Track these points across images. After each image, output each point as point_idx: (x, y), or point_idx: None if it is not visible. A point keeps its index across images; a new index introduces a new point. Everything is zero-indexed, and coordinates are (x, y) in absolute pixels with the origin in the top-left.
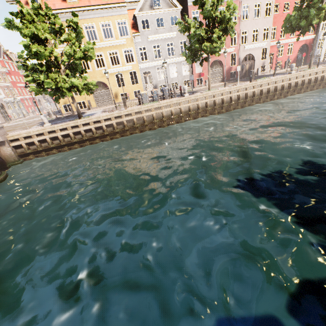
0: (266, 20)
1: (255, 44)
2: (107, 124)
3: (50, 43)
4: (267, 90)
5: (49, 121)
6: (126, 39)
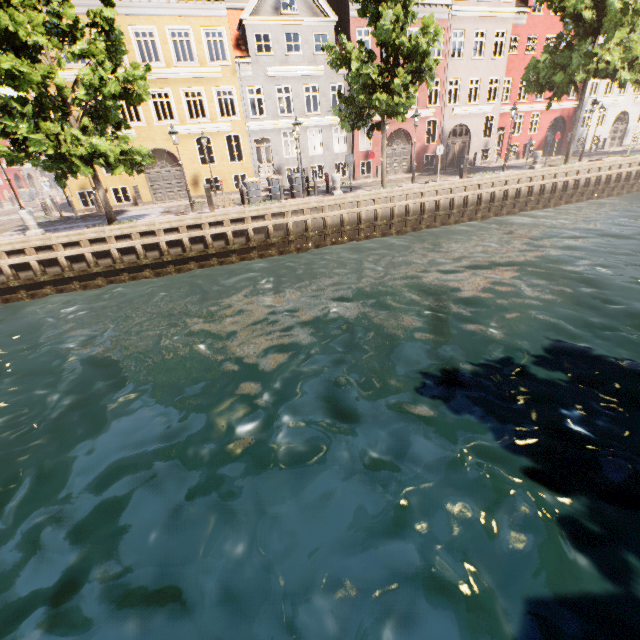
0: (494, 63)
1: (473, 107)
2: (171, 240)
3: (47, 55)
4: (490, 197)
5: (42, 225)
6: (221, 69)
